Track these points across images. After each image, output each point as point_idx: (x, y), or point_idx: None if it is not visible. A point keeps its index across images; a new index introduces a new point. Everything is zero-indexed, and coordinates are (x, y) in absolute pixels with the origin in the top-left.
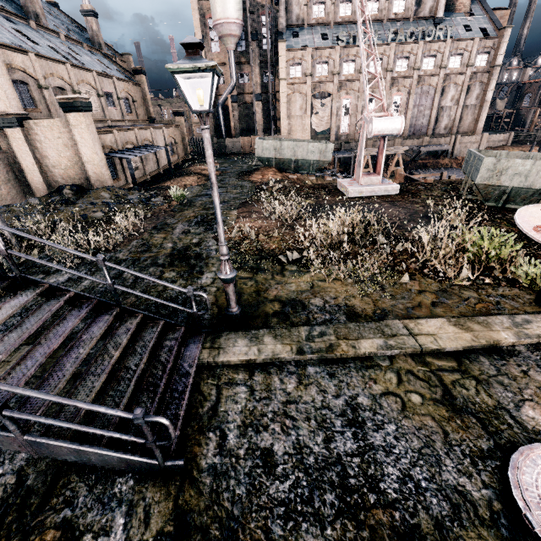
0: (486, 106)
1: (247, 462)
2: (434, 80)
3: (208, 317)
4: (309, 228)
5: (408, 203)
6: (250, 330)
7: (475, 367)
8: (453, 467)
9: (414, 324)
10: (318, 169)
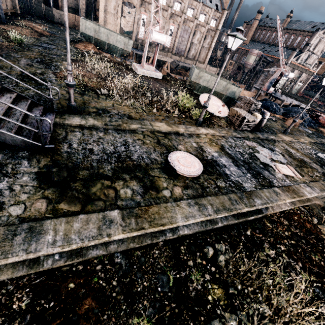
0: (211, 50)
1: (82, 151)
2: (191, 24)
3: (56, 108)
4: (114, 80)
5: (164, 83)
6: (81, 115)
7: (170, 136)
8: (154, 155)
9: (153, 123)
10: (122, 55)
